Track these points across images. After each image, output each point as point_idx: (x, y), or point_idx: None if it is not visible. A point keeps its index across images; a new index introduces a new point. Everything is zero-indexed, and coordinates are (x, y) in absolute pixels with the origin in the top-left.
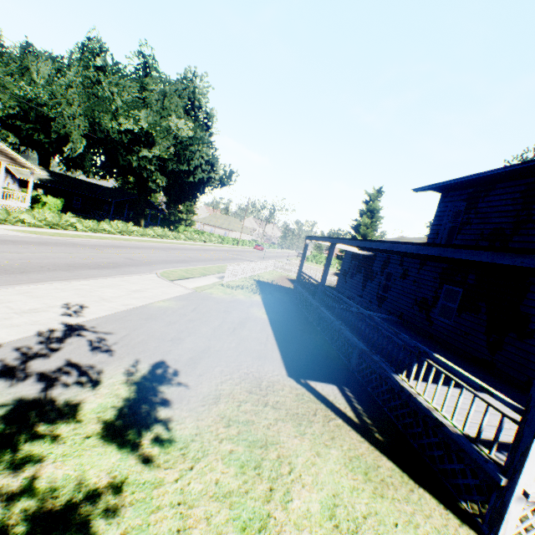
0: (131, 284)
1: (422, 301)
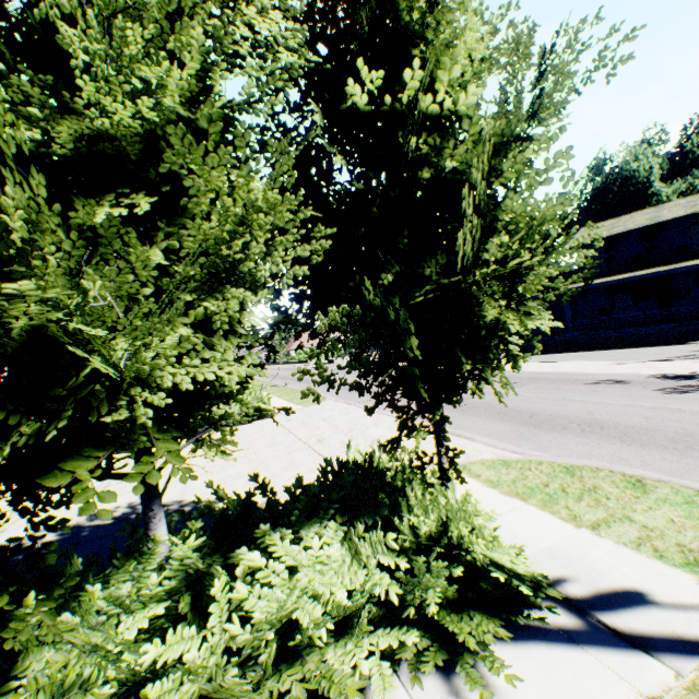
0: (534, 366)
1: (600, 311)
